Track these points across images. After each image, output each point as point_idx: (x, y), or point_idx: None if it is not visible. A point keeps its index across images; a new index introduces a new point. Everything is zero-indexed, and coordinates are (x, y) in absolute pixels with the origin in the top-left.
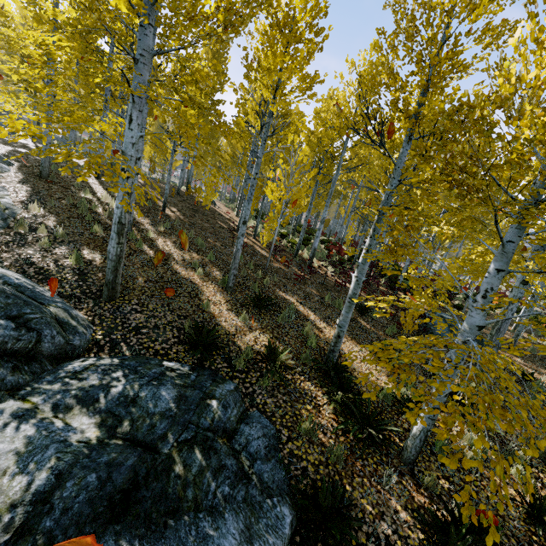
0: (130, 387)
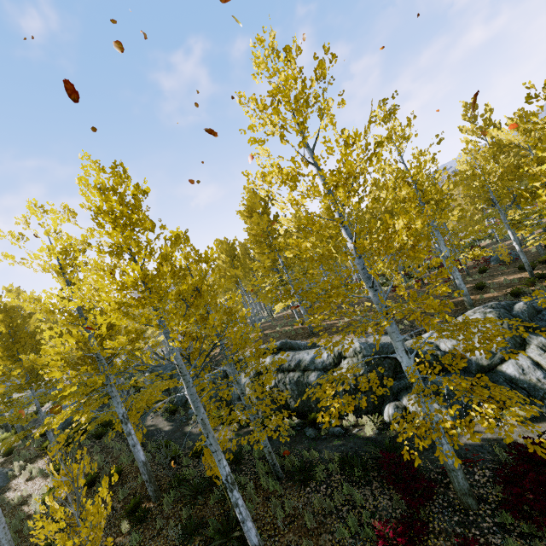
0: None
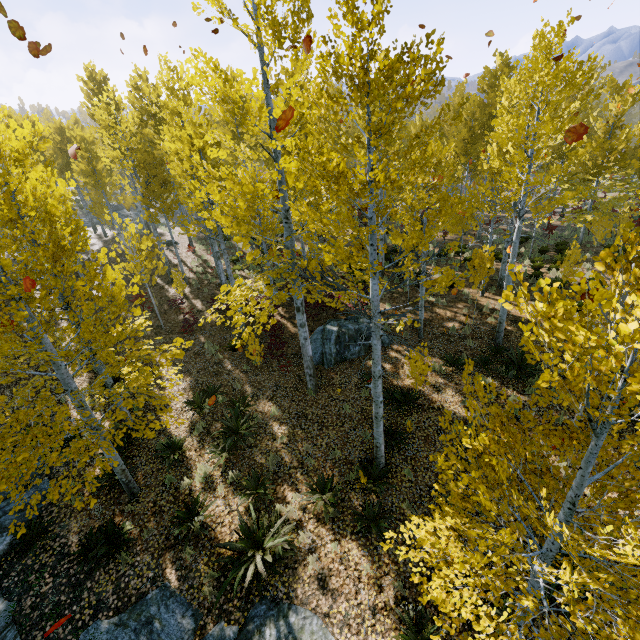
0: None
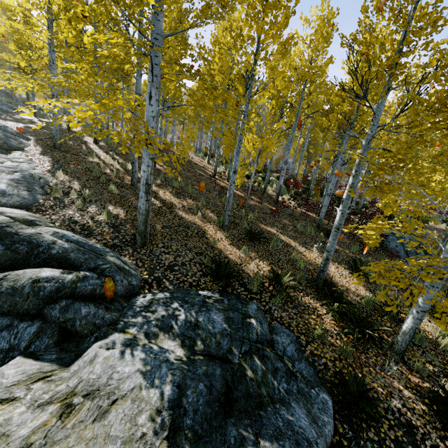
0: (190, 315)
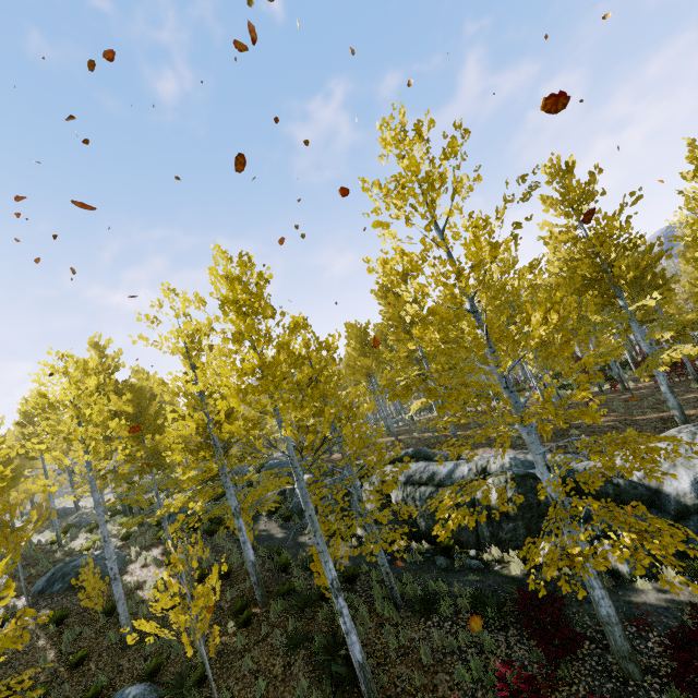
0: None
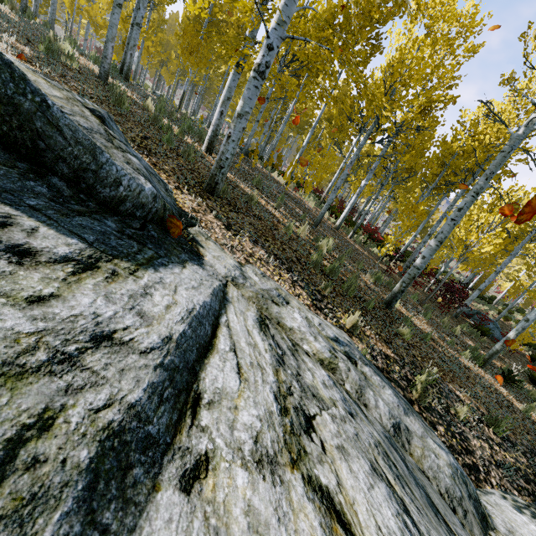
0: None
